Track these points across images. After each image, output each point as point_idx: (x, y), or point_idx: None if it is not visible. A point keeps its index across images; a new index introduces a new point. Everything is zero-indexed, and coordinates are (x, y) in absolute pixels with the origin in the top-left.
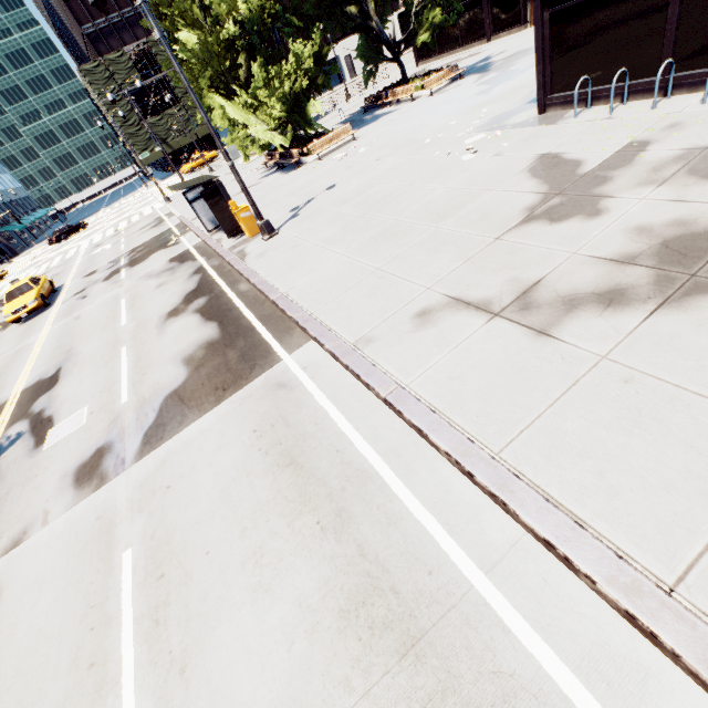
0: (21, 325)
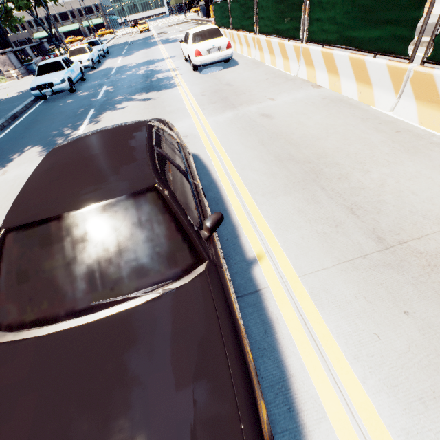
0: (142, 33)
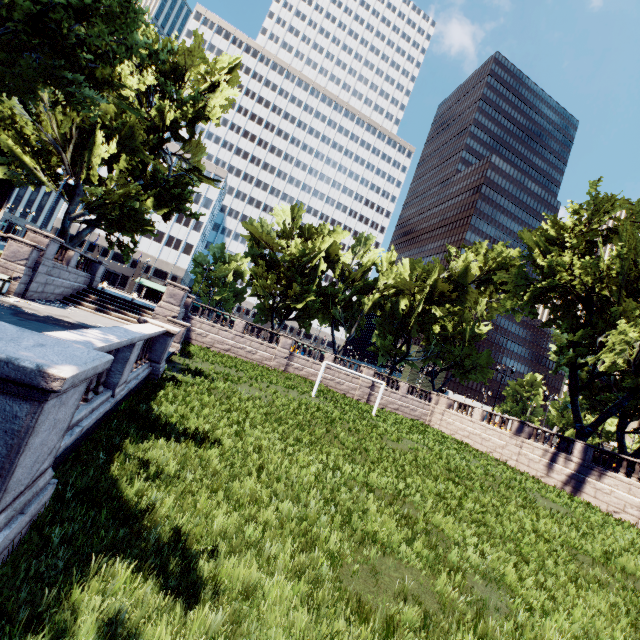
0: None
